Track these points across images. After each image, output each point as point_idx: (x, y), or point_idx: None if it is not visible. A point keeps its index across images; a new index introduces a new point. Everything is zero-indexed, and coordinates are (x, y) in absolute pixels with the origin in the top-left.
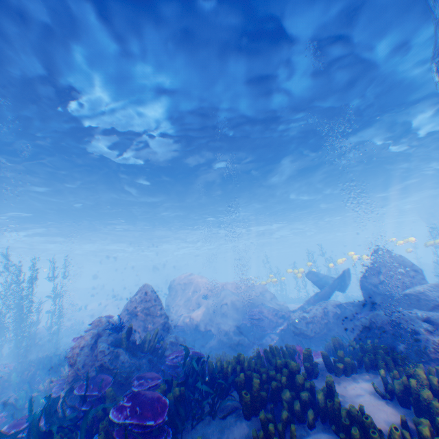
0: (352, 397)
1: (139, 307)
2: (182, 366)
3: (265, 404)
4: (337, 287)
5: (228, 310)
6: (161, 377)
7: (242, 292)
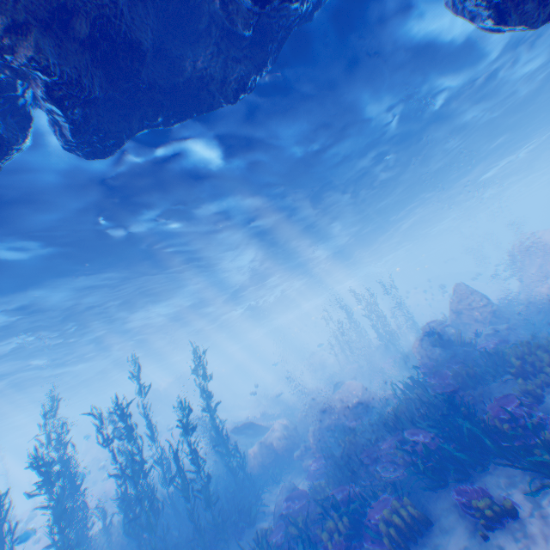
0: None
1: (458, 305)
2: (483, 353)
3: (534, 375)
4: None
5: None
6: (462, 361)
7: None
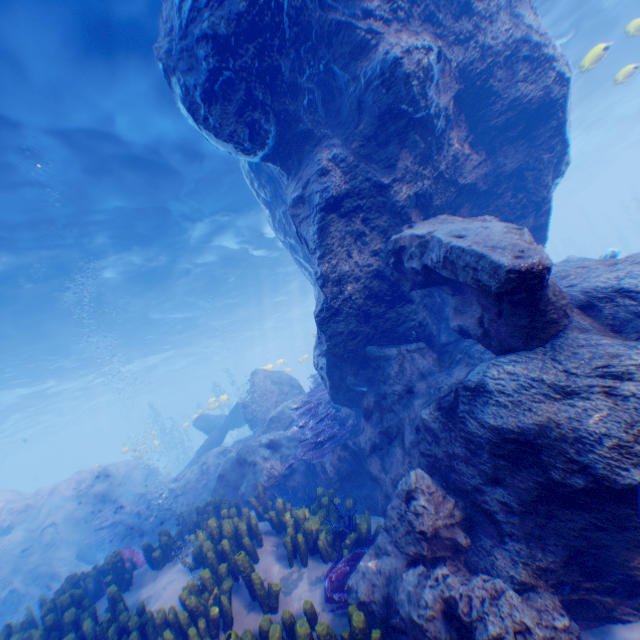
0: (162, 589)
1: None
2: None
3: None
4: (235, 426)
5: (59, 533)
6: None
7: (90, 489)
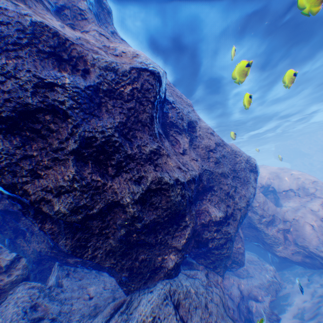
0: None
1: None
2: None
3: None
4: None
5: None
6: None
7: None
